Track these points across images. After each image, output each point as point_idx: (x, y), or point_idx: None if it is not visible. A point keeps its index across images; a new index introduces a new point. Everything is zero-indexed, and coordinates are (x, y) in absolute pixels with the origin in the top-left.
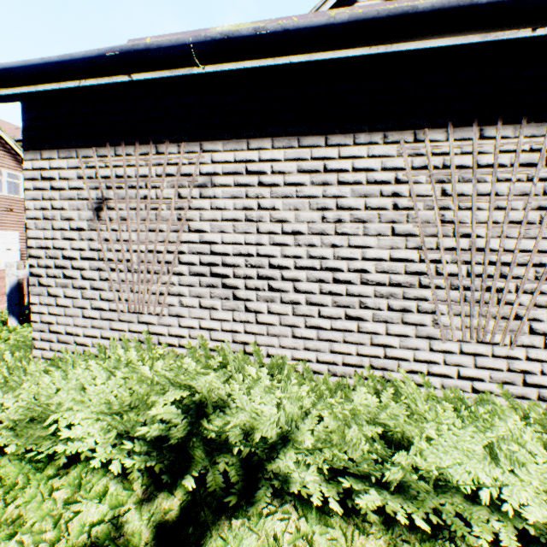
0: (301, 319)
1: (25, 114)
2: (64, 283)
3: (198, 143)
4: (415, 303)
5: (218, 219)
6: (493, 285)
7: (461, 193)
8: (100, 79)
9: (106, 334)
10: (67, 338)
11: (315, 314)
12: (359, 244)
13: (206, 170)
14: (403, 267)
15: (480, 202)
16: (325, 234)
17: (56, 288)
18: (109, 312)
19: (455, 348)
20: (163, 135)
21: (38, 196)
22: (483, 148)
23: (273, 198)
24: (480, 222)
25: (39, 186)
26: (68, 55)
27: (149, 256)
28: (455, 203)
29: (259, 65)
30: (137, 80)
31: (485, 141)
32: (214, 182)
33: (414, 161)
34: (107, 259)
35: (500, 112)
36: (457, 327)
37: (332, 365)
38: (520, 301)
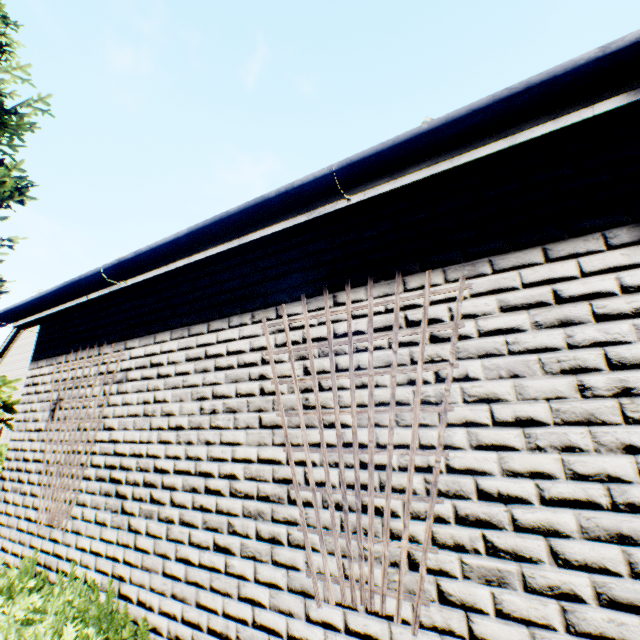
0: (173, 545)
1: (40, 333)
2: (17, 487)
3: (125, 341)
4: (286, 529)
5: (125, 414)
6: (370, 501)
7: (324, 369)
8: (73, 301)
9: (26, 552)
10: (1, 553)
11: (186, 538)
12: (230, 440)
13: (125, 366)
14: (272, 472)
15: (344, 379)
16: (202, 428)
17: (11, 492)
18: (35, 523)
19: (338, 618)
20: (106, 338)
21: (27, 399)
22: (339, 315)
23: (166, 389)
24: (347, 405)
25: (30, 391)
26: (45, 292)
27: (73, 457)
28: (314, 383)
29: (159, 273)
30: (92, 299)
31: (340, 307)
32: (129, 377)
33: (278, 338)
34: (46, 461)
35: (350, 275)
36: (335, 577)
37: (196, 629)
38: (414, 533)
